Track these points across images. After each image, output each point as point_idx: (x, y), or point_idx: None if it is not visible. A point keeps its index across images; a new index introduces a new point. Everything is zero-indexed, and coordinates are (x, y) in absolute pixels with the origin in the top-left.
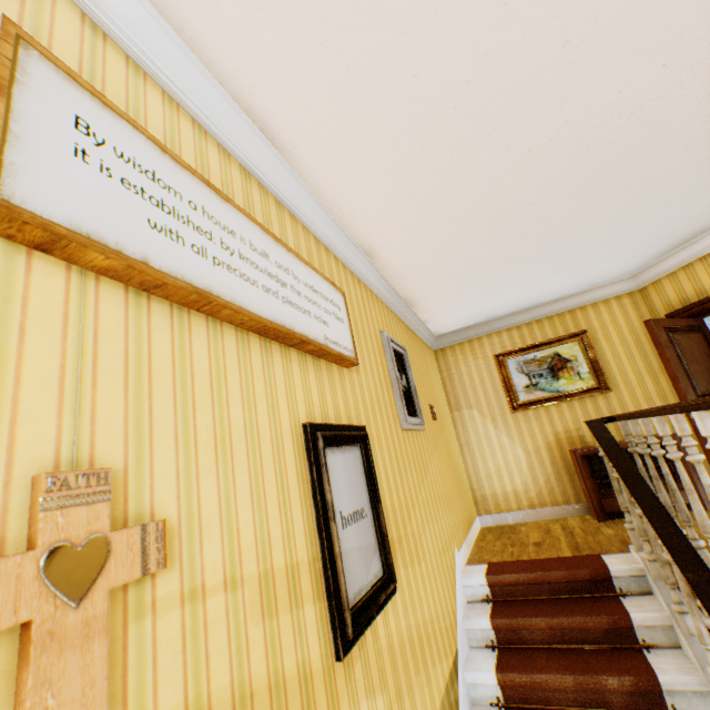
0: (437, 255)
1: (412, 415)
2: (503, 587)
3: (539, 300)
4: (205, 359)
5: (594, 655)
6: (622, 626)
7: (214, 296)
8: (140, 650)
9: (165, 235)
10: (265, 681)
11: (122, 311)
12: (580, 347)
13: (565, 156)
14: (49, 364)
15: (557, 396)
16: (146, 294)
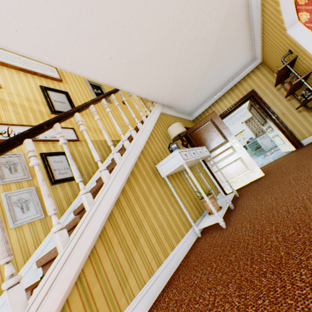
0: None
1: None
2: None
3: None
4: (8, 72)
5: None
6: None
7: (4, 63)
8: (1, 94)
9: None
10: (29, 107)
11: None
12: None
13: None
14: None
15: None
16: None
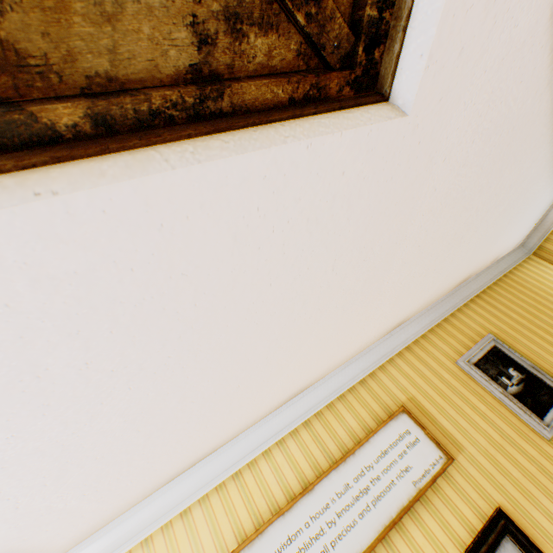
0: (441, 277)
1: (549, 403)
2: None
3: None
4: None
5: None
6: None
7: None
8: None
9: None
10: None
11: None
12: None
13: (450, 209)
14: None
15: None
16: None
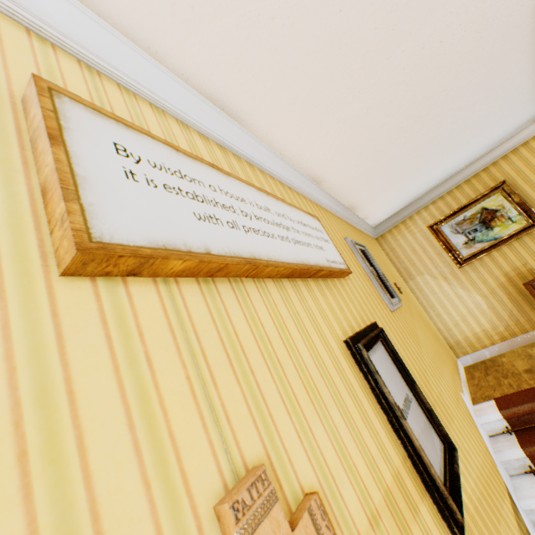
0: (369, 162)
1: (390, 297)
2: (518, 417)
3: (453, 169)
4: (268, 318)
5: None
6: None
7: (258, 260)
8: None
9: (208, 222)
10: None
11: (203, 303)
12: (504, 196)
13: (472, 35)
14: (178, 382)
15: (496, 243)
16: (211, 279)
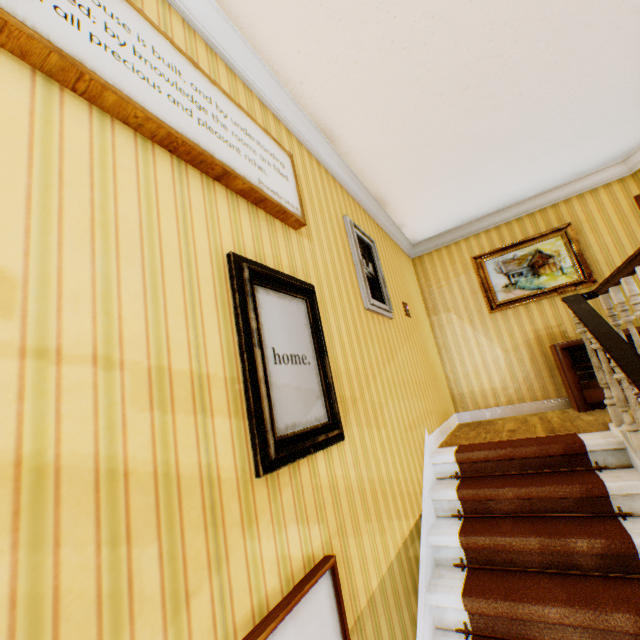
0: (401, 136)
1: (378, 301)
2: (472, 464)
3: (519, 196)
4: (84, 143)
5: (563, 522)
6: (596, 495)
7: (87, 70)
8: None
9: None
10: (149, 468)
11: None
12: (563, 242)
13: None
14: None
15: (537, 293)
16: None
